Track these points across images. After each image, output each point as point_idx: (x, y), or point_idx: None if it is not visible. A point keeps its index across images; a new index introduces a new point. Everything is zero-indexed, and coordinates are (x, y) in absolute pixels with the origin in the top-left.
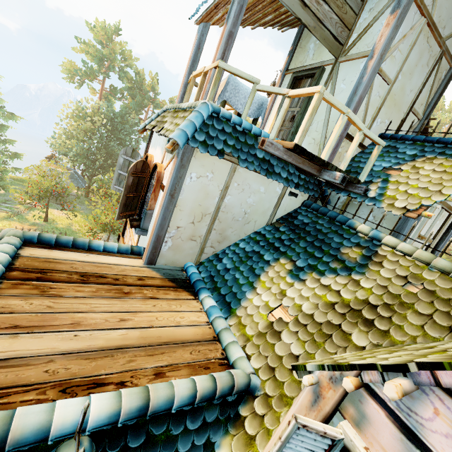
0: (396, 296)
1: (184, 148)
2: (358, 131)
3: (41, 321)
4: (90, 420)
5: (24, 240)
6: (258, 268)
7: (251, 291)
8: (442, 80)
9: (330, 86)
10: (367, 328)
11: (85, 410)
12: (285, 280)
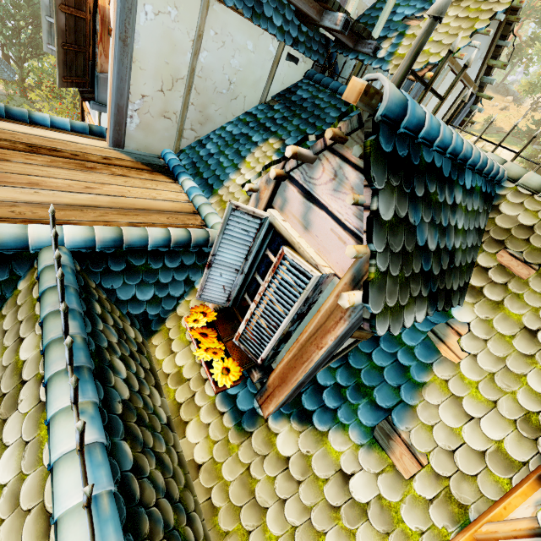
0: None
1: None
2: None
3: None
4: (65, 240)
5: None
6: (245, 150)
7: (235, 172)
8: None
9: None
10: None
11: (52, 214)
12: (271, 159)
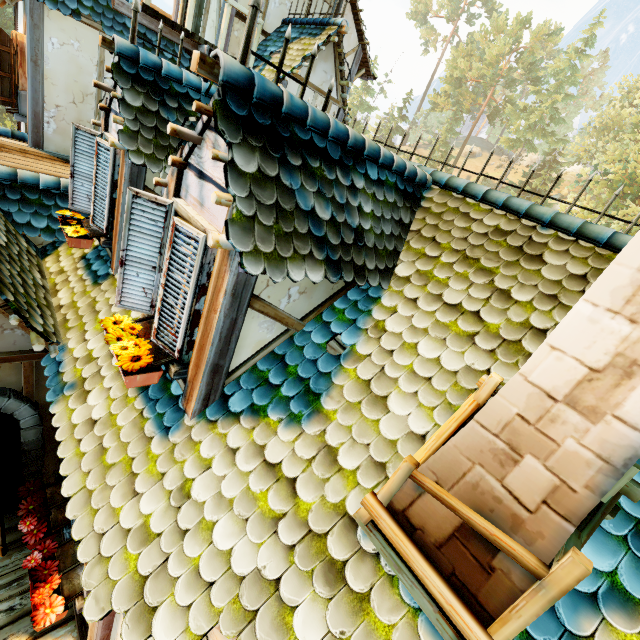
0: None
1: (31, 3)
2: (226, 2)
3: None
4: None
5: None
6: None
7: None
8: None
9: None
10: None
11: None
12: None
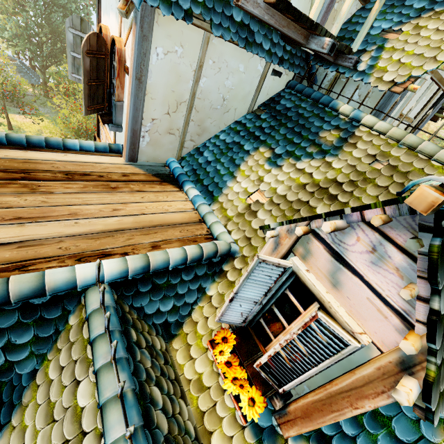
0: (362, 173)
1: (142, 9)
2: None
3: (41, 213)
4: (105, 275)
5: None
6: (238, 158)
7: (232, 180)
8: None
9: None
10: (331, 201)
11: (98, 266)
12: (263, 168)
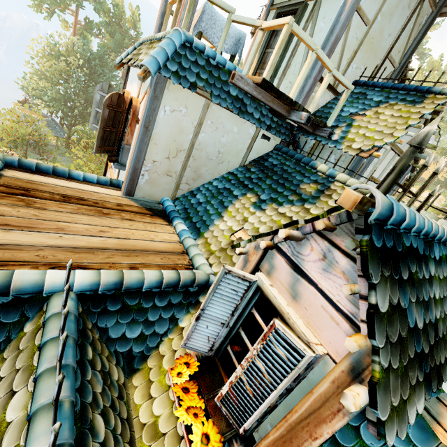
0: None
1: (157, 78)
2: (328, 72)
3: (29, 224)
4: (75, 284)
5: (5, 163)
6: (227, 201)
7: (219, 219)
8: (422, 25)
9: (310, 25)
10: None
11: (70, 267)
12: (249, 210)
